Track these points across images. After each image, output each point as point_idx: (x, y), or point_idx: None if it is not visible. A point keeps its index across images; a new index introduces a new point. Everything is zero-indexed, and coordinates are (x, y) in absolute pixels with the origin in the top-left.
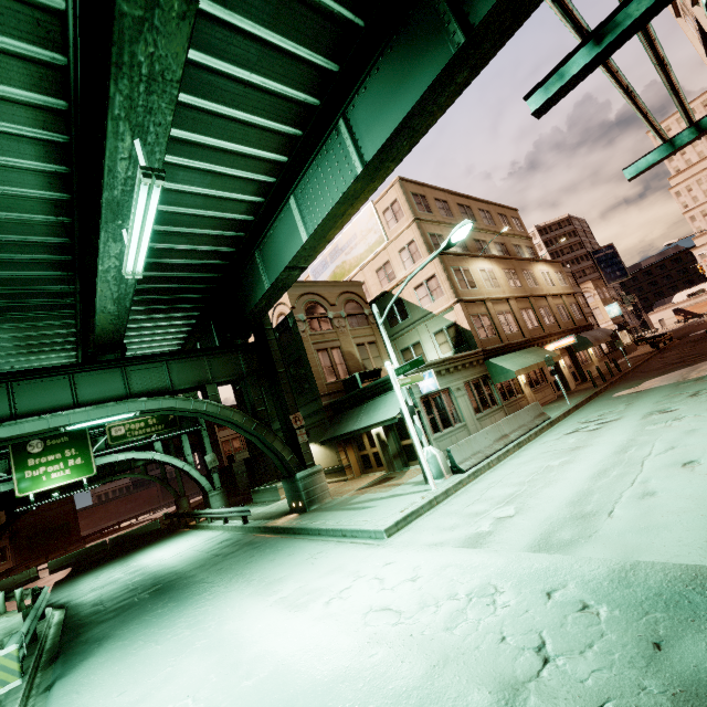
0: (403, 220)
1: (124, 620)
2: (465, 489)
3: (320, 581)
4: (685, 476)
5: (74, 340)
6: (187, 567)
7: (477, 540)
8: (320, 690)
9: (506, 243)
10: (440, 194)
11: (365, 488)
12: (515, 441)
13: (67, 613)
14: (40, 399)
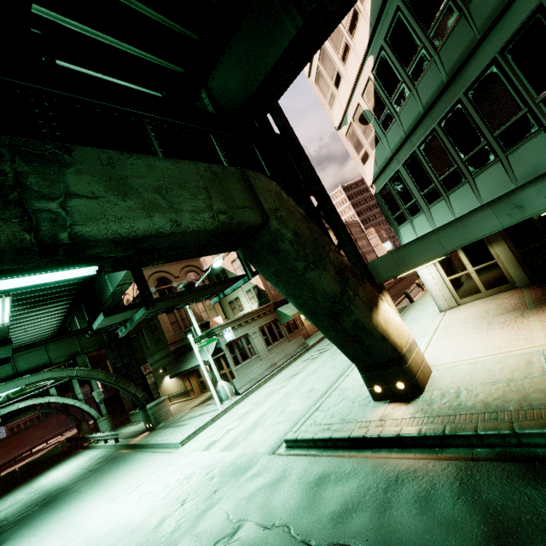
0: None
1: (19, 527)
2: (234, 408)
3: (133, 481)
4: (302, 399)
5: None
6: (69, 482)
7: (210, 446)
8: (101, 538)
9: None
10: None
11: (194, 407)
12: (280, 366)
13: None
14: None
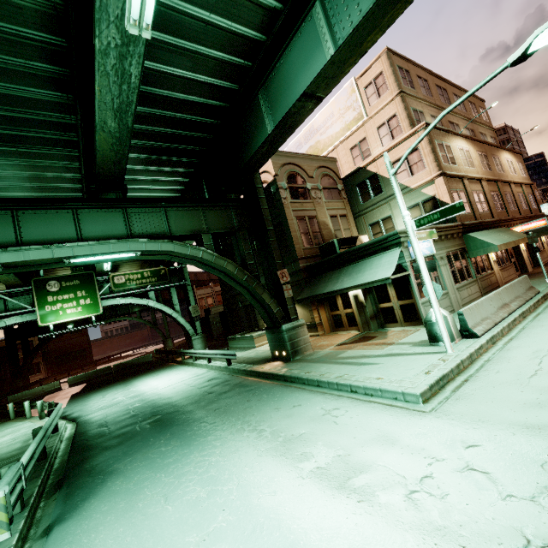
0: (386, 94)
1: (127, 452)
2: (498, 356)
3: (367, 453)
4: None
5: (80, 187)
6: (182, 400)
7: None
8: None
9: (474, 130)
10: (421, 73)
11: (346, 344)
12: (516, 311)
13: (77, 429)
14: (45, 230)
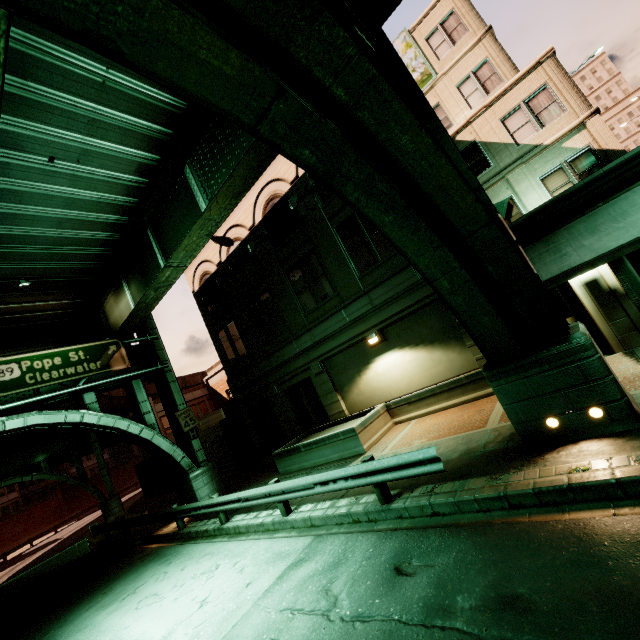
0: (466, 37)
1: None
2: None
3: None
4: None
5: None
6: None
7: None
8: None
9: None
10: None
11: None
12: None
13: None
14: None
